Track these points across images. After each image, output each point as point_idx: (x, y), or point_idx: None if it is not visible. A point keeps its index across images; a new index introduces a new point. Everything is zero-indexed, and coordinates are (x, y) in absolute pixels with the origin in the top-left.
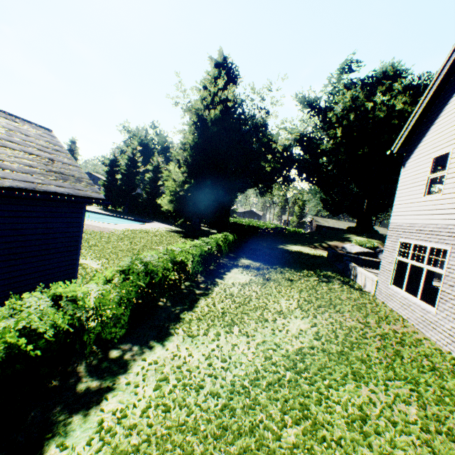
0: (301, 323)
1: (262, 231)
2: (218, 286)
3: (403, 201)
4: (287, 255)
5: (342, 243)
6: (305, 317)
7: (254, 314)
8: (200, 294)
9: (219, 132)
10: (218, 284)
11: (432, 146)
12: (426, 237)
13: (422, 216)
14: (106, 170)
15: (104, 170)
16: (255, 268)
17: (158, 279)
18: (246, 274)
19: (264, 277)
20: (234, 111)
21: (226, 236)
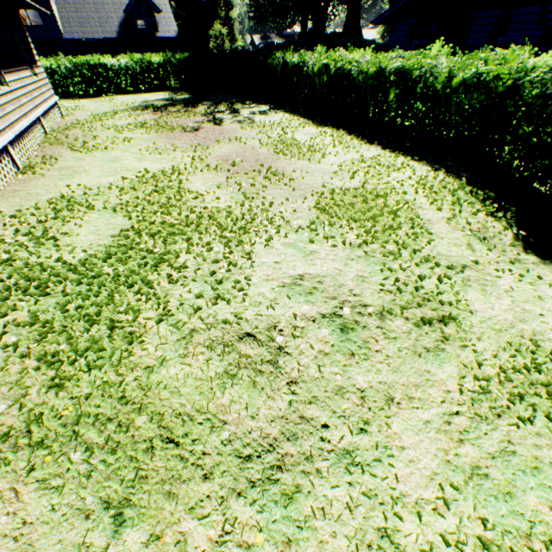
0: None
1: None
2: None
3: None
4: None
5: None
6: None
7: None
8: None
9: None
10: None
11: None
12: None
13: None
14: None
15: None
16: None
17: None
18: None
19: None
20: None
21: None
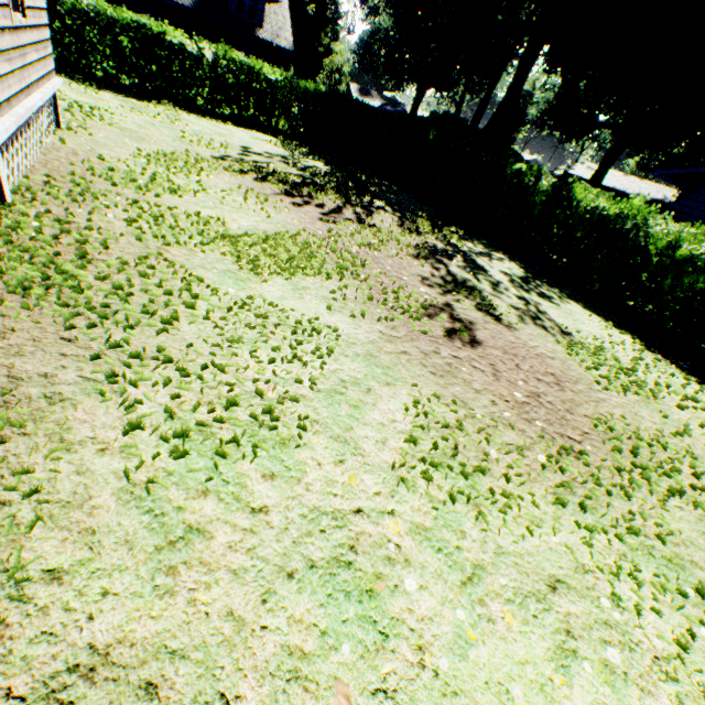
0: None
1: None
2: None
3: None
4: None
5: None
6: None
7: None
8: None
9: None
10: None
11: None
12: None
13: None
14: None
15: None
16: None
17: None
18: None
19: None
20: None
21: None
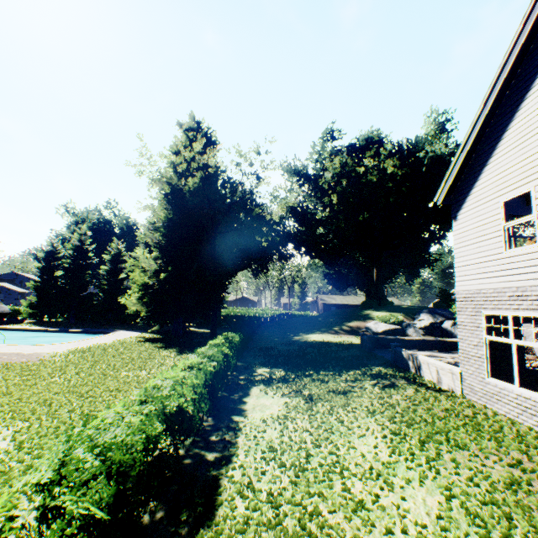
0: (424, 493)
1: (265, 321)
2: (242, 432)
3: (470, 261)
4: (310, 350)
5: (364, 322)
6: (423, 477)
7: (331, 491)
8: (216, 463)
9: (200, 205)
10: (240, 428)
11: (496, 189)
12: (534, 305)
13: (514, 276)
14: (39, 266)
15: (36, 266)
16: (281, 380)
17: (133, 471)
18: (274, 395)
19: (303, 396)
20: (217, 179)
21: (229, 338)
